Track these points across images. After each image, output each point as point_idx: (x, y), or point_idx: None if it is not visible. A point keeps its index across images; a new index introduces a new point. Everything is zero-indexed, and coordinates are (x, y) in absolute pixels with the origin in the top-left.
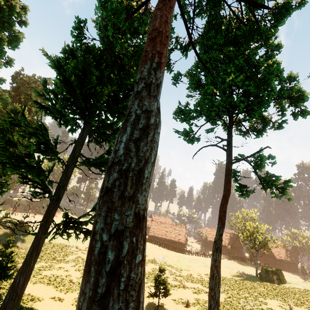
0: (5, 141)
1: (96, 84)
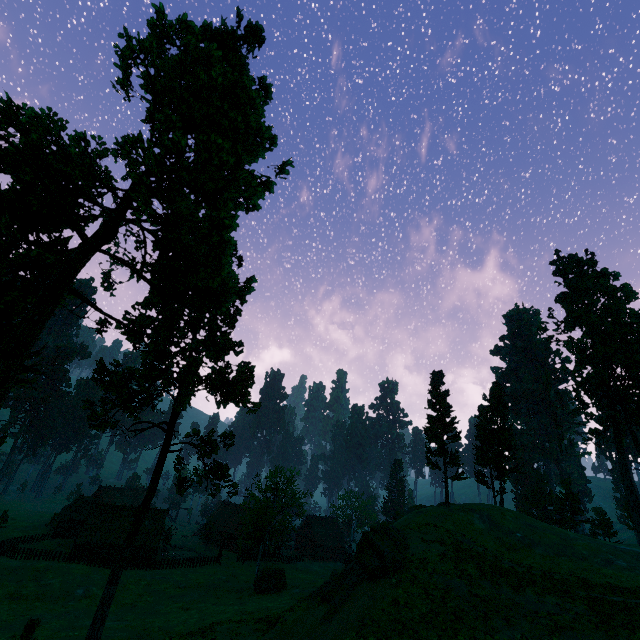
0: None
1: None
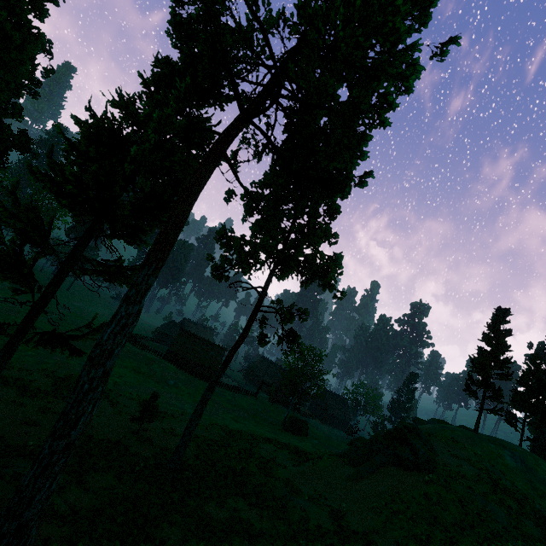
0: None
1: (120, 188)
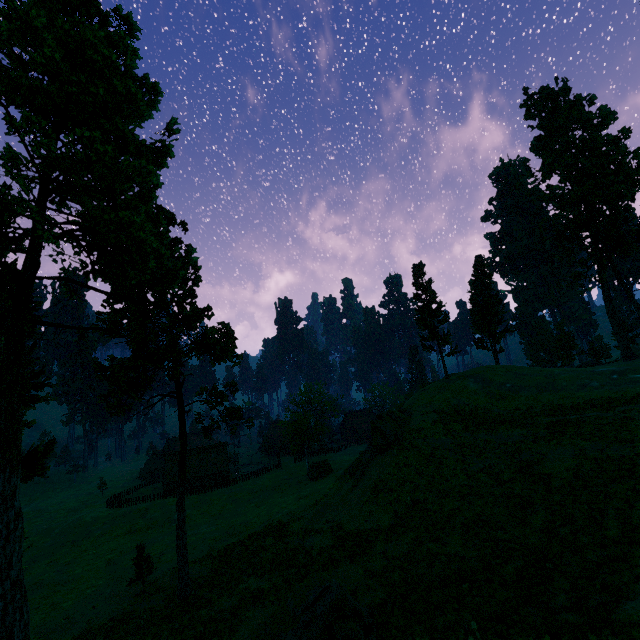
0: None
1: None
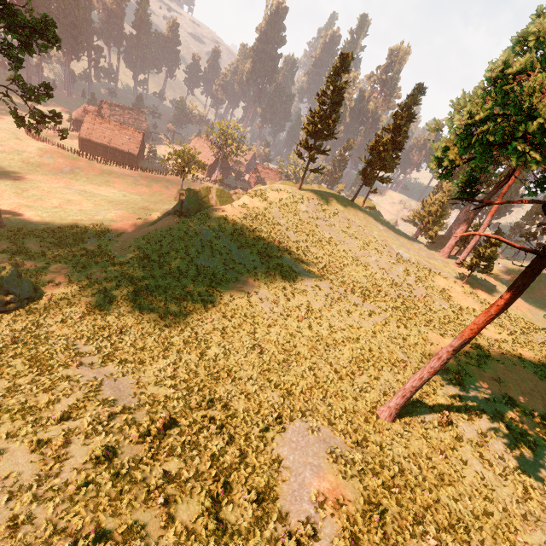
0: None
1: None
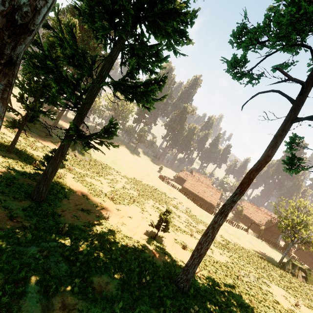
0: (34, 41)
1: None
